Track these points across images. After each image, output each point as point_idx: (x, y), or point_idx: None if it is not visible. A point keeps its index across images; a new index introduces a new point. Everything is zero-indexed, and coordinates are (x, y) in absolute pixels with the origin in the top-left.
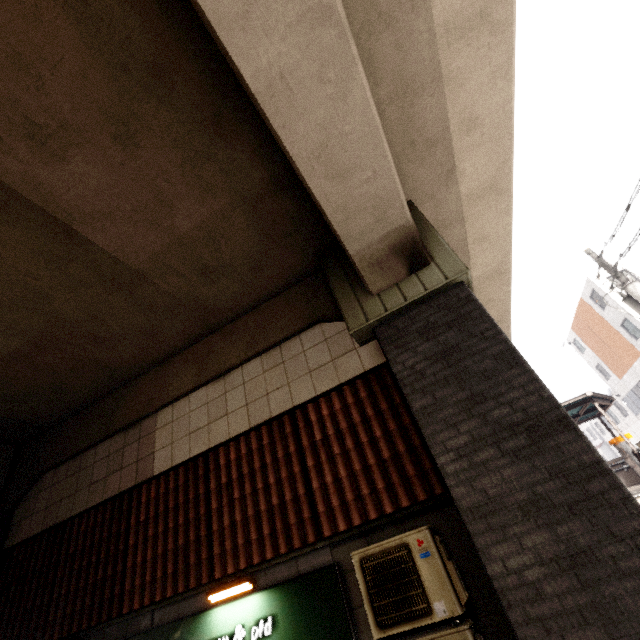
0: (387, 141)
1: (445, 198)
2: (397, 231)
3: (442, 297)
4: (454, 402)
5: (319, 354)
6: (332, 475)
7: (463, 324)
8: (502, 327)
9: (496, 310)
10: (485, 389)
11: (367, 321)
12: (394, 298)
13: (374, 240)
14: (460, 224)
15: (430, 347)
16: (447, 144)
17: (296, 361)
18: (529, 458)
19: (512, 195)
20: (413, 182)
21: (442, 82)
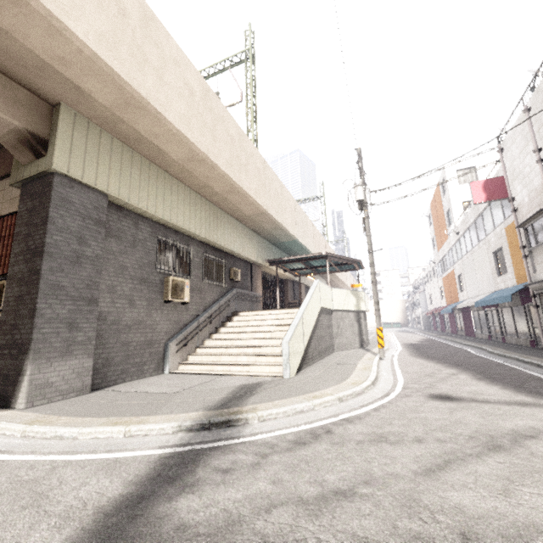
0: (1, 62)
1: (92, 105)
2: (15, 131)
3: (45, 179)
4: (24, 234)
5: (17, 191)
6: (2, 253)
7: (43, 197)
8: (240, 196)
9: (221, 184)
10: (33, 232)
11: (16, 181)
12: (28, 171)
13: (4, 133)
14: (124, 123)
15: (30, 205)
16: (55, 71)
17: (9, 191)
18: (28, 263)
19: (156, 110)
20: (52, 91)
21: (7, 32)
